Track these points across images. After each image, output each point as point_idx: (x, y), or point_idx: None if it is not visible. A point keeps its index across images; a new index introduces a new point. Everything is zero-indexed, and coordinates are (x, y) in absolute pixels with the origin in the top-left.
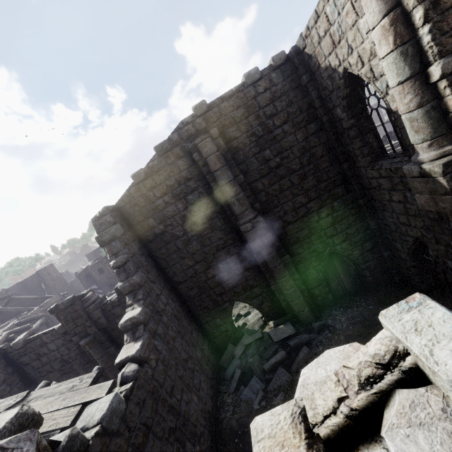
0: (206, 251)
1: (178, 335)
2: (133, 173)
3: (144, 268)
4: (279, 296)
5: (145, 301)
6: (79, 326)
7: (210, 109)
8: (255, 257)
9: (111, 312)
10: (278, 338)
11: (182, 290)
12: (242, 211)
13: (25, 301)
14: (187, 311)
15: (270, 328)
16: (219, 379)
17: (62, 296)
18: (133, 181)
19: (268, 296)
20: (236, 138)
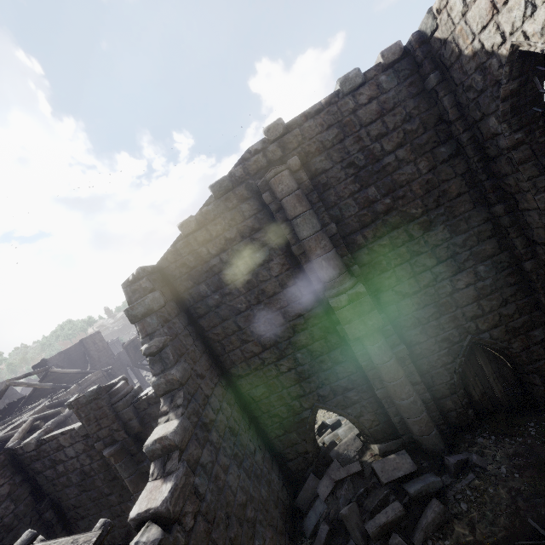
0: (278, 333)
1: (233, 461)
2: (181, 221)
3: (189, 355)
4: (388, 408)
5: (185, 408)
6: (104, 429)
7: (289, 131)
8: (351, 345)
9: (146, 412)
10: (388, 477)
11: (243, 388)
12: (333, 277)
13: (63, 375)
14: (249, 418)
15: (373, 456)
16: (293, 533)
17: (105, 371)
18: (181, 233)
19: (369, 405)
20: (326, 170)
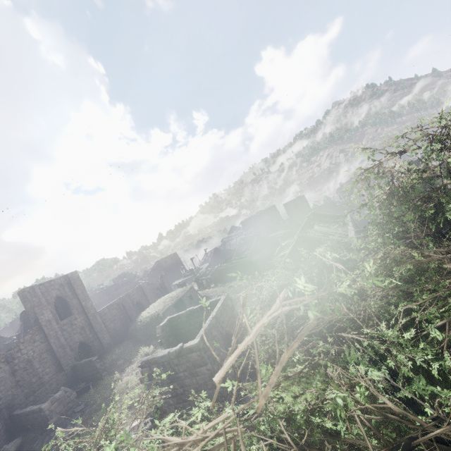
0: None
1: None
2: None
3: None
4: None
5: None
6: None
7: None
8: None
9: None
10: None
11: None
12: None
13: None
14: None
15: None
16: None
17: None
18: None
19: None
20: None
